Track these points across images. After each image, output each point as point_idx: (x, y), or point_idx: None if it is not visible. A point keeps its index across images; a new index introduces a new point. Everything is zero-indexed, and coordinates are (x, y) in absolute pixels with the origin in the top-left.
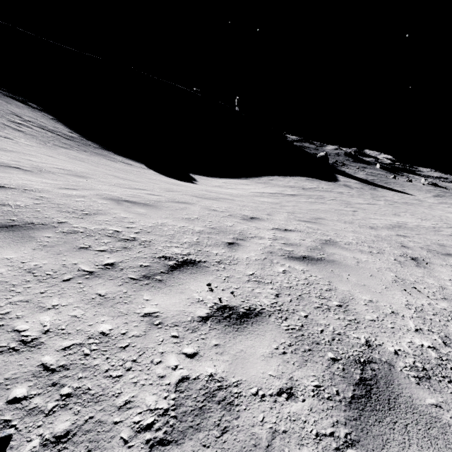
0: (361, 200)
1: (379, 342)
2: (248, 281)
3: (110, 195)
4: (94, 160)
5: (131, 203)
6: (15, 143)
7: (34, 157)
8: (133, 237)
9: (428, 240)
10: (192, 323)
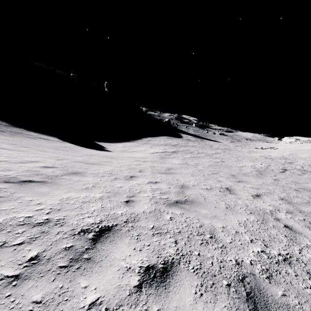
0: (210, 151)
1: None
2: None
3: (157, 198)
4: (25, 142)
5: (183, 203)
6: None
7: None
8: (279, 254)
9: (286, 180)
10: None
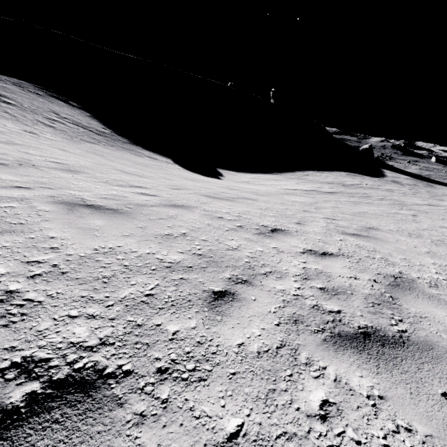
0: (418, 200)
1: None
2: None
3: (73, 196)
4: (115, 154)
5: (93, 208)
6: (33, 137)
7: (39, 151)
8: (12, 291)
9: None
10: None
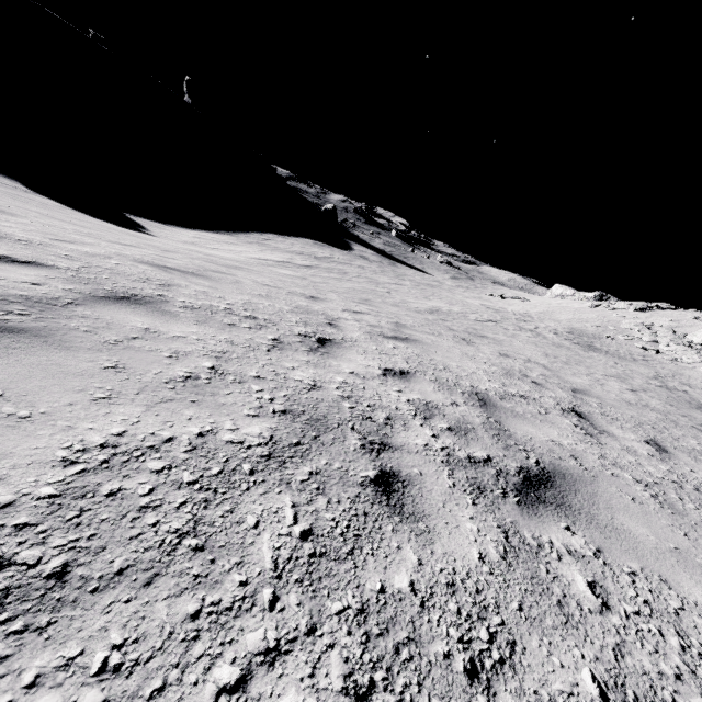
0: (387, 279)
1: (476, 385)
2: (380, 354)
3: (131, 256)
4: None
5: (175, 270)
6: None
7: None
8: (250, 315)
9: (464, 324)
10: (380, 377)
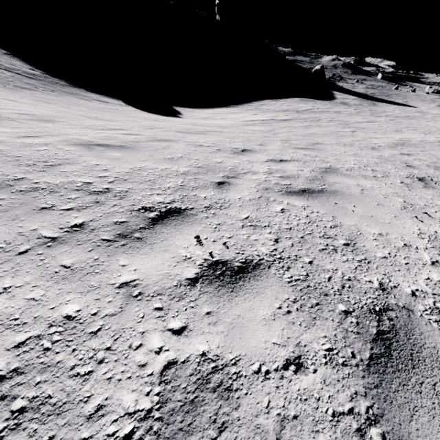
0: (360, 119)
1: (394, 283)
2: (242, 227)
3: (79, 139)
4: (64, 101)
5: (104, 146)
6: None
7: None
8: (107, 188)
9: (434, 156)
10: (178, 288)
